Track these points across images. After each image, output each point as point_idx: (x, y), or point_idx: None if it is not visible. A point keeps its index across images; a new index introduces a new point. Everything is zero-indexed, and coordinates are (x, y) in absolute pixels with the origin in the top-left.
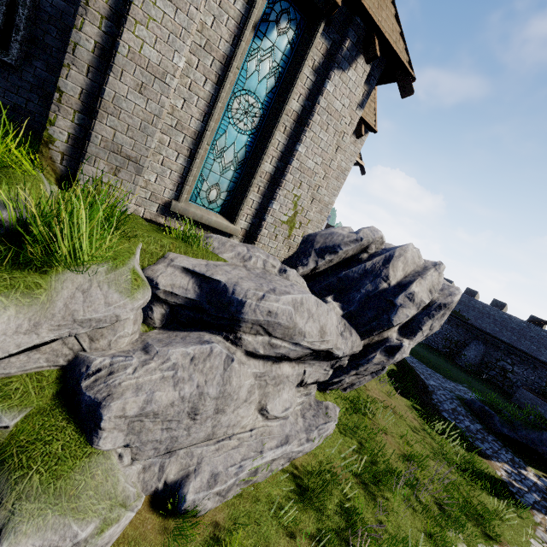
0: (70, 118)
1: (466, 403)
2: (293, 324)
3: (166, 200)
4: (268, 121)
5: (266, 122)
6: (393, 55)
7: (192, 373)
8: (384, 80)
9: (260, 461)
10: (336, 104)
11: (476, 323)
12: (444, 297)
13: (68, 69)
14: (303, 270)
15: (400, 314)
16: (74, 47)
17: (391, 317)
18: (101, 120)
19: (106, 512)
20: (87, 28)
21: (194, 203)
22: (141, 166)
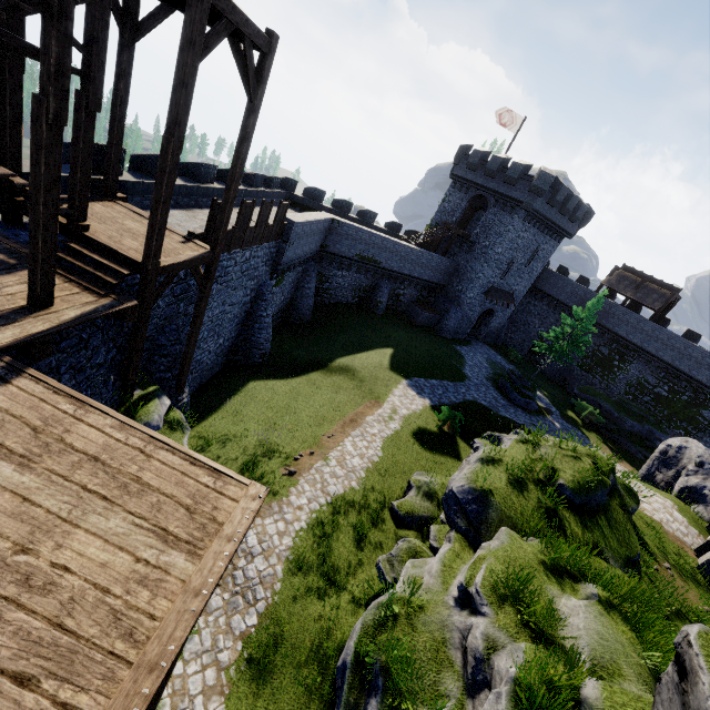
0: None
1: (516, 404)
2: None
3: None
4: None
5: None
6: None
7: None
8: None
9: None
10: None
11: (387, 265)
12: None
13: None
14: None
15: None
16: None
17: None
18: None
19: None
20: None
21: None
22: None
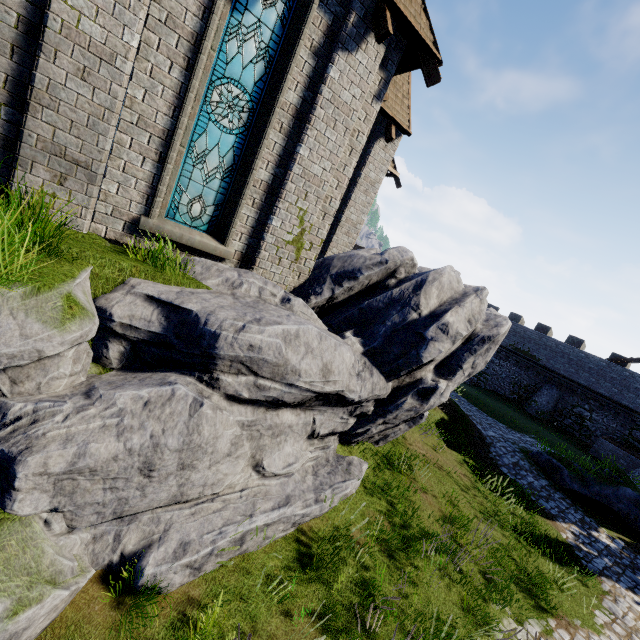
0: None
1: (531, 456)
2: (283, 360)
3: (133, 216)
4: (260, 117)
5: (257, 118)
6: (412, 33)
7: (145, 421)
8: (407, 66)
9: (247, 527)
10: (344, 95)
11: (548, 364)
12: (488, 328)
13: None
14: (317, 300)
15: (431, 349)
16: None
17: (421, 353)
18: (34, 114)
19: (22, 590)
20: None
21: (172, 220)
22: (94, 172)
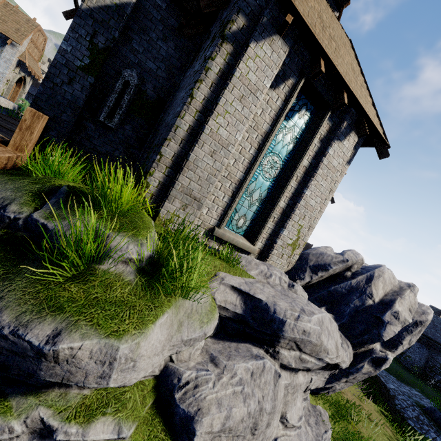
0: (163, 171)
1: (426, 411)
2: (320, 342)
3: (210, 226)
4: (286, 173)
5: (283, 173)
6: (375, 132)
7: (253, 388)
8: (362, 145)
9: None
10: (333, 162)
11: None
12: (418, 314)
13: (169, 141)
14: (301, 283)
15: (388, 330)
16: (176, 128)
17: (381, 333)
18: (183, 173)
19: None
20: (186, 117)
21: (227, 228)
22: (201, 203)
